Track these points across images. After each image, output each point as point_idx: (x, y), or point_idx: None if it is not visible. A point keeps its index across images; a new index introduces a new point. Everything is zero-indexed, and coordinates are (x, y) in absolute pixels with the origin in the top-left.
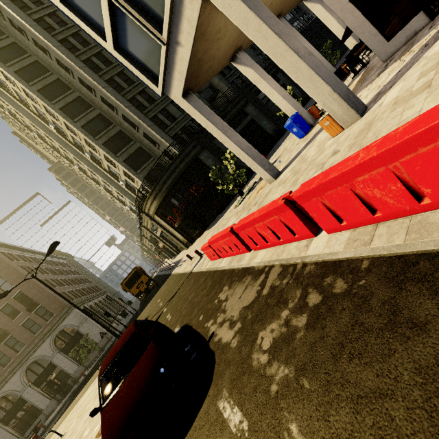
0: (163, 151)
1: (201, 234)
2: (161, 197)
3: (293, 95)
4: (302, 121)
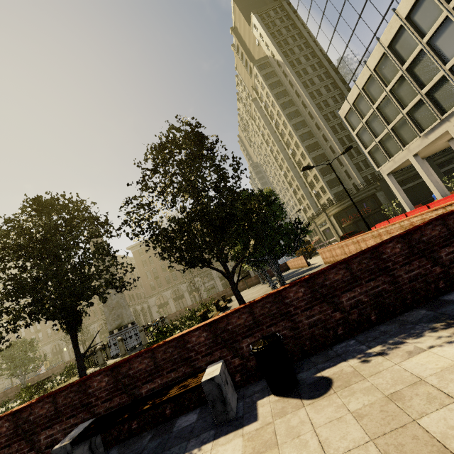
0: (356, 185)
1: None
2: (343, 207)
3: None
4: None
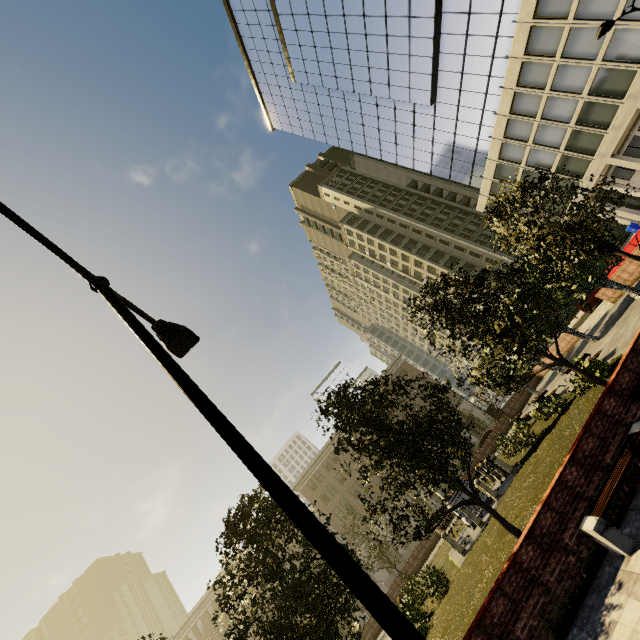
0: None
1: (570, 320)
2: None
3: (629, 205)
4: (636, 225)
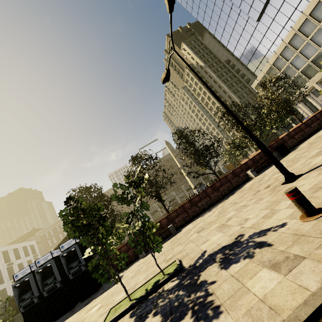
0: None
1: None
2: None
3: (312, 110)
4: None
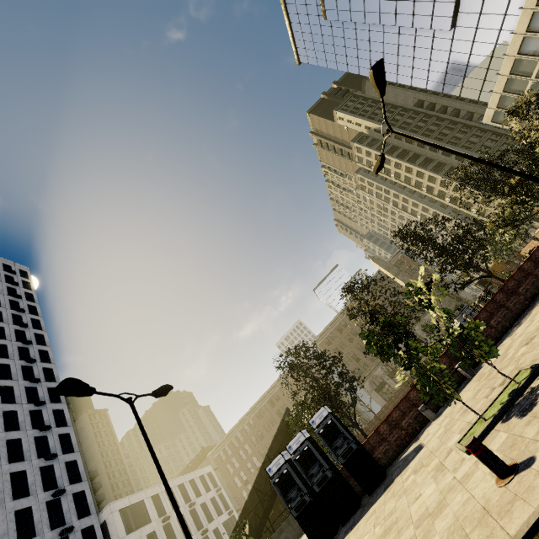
0: None
1: None
2: None
3: None
4: None
